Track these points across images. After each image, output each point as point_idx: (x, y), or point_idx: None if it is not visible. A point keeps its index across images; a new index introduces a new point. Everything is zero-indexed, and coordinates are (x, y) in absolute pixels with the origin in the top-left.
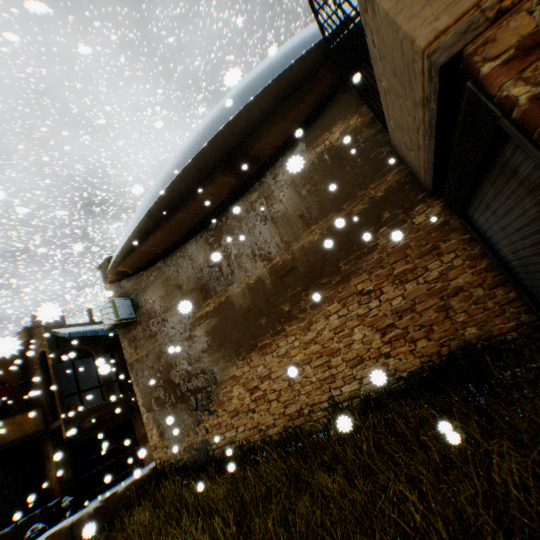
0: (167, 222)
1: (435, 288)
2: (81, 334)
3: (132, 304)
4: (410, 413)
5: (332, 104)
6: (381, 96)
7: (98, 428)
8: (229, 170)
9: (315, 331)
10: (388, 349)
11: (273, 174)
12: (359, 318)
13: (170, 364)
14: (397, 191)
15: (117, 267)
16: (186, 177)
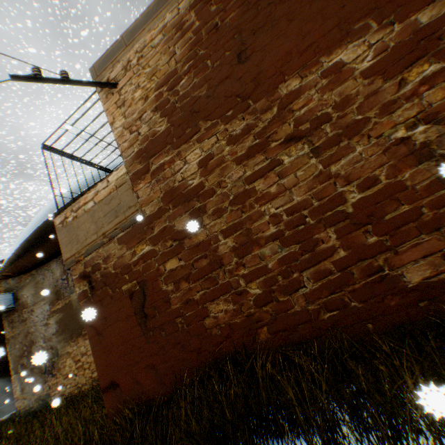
0: (35, 251)
1: None
2: None
3: (14, 296)
4: None
5: None
6: None
7: None
8: None
9: None
10: None
11: None
12: None
13: (34, 341)
14: None
15: (6, 270)
16: (52, 222)
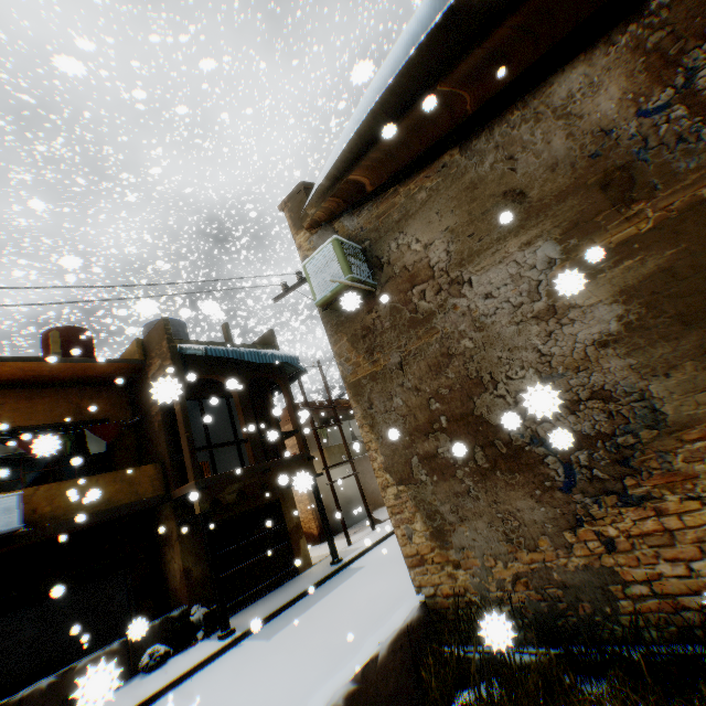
0: None
1: None
2: (220, 353)
3: (365, 259)
4: None
5: None
6: None
7: (235, 505)
8: None
9: None
10: None
11: None
12: None
13: (475, 381)
14: None
15: (332, 188)
16: None
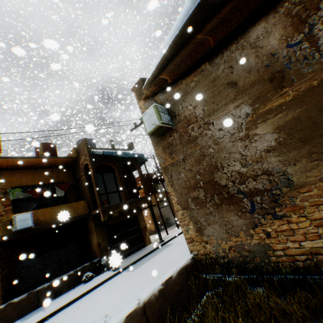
0: None
1: None
2: (109, 153)
3: (168, 113)
4: None
5: None
6: None
7: (118, 218)
8: None
9: None
10: None
11: None
12: None
13: (214, 167)
14: None
15: (153, 81)
16: None
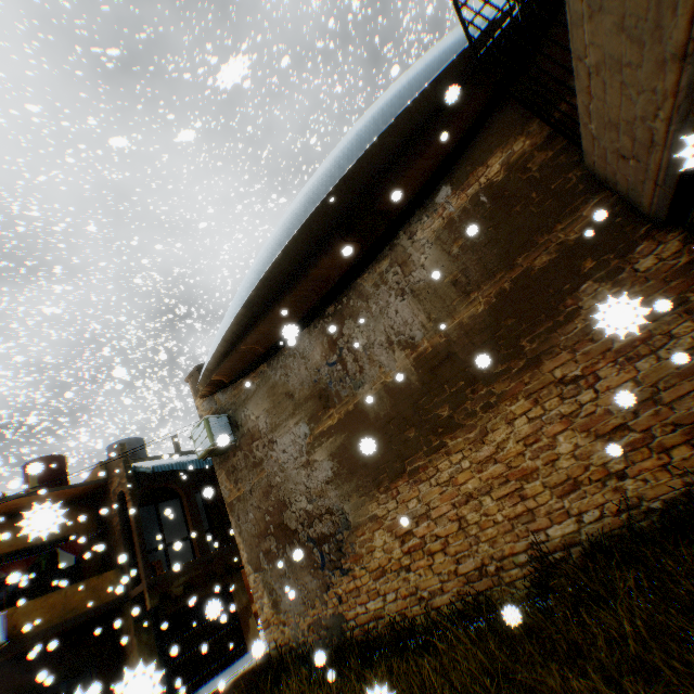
0: (272, 310)
1: (690, 364)
2: (165, 468)
3: (230, 422)
4: (690, 569)
5: (483, 129)
6: (578, 86)
7: (187, 595)
8: (349, 234)
9: (494, 443)
10: (620, 465)
11: (409, 232)
12: (562, 420)
13: (283, 503)
14: (601, 229)
15: (210, 377)
16: (293, 252)
